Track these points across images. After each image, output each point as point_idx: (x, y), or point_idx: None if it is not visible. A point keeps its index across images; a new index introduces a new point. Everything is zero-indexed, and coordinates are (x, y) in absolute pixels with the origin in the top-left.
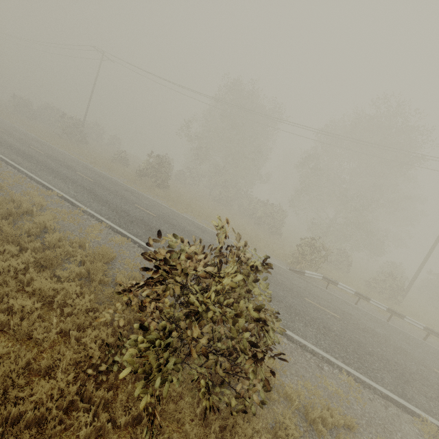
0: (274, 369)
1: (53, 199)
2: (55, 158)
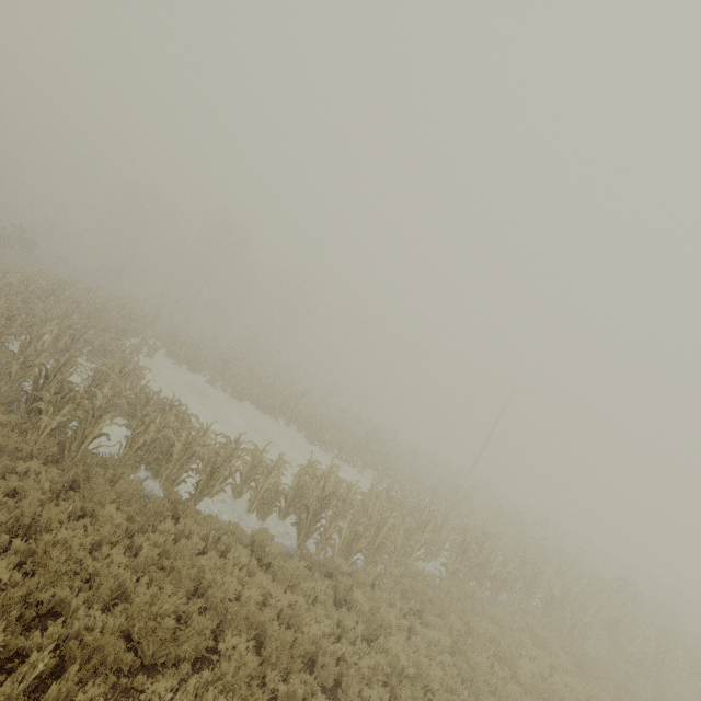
0: None
1: None
2: None
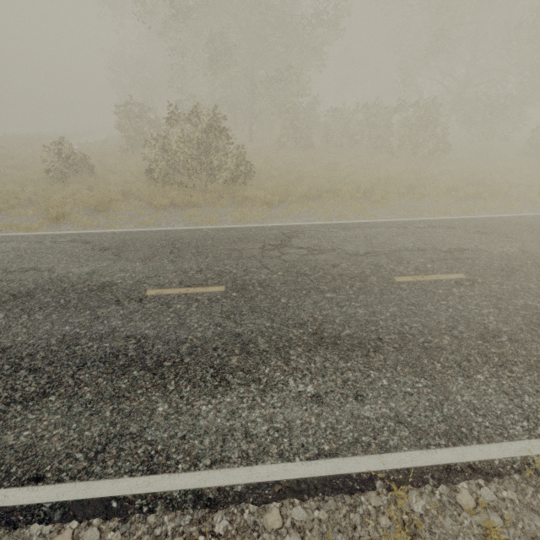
0: None
1: (457, 537)
2: (7, 287)
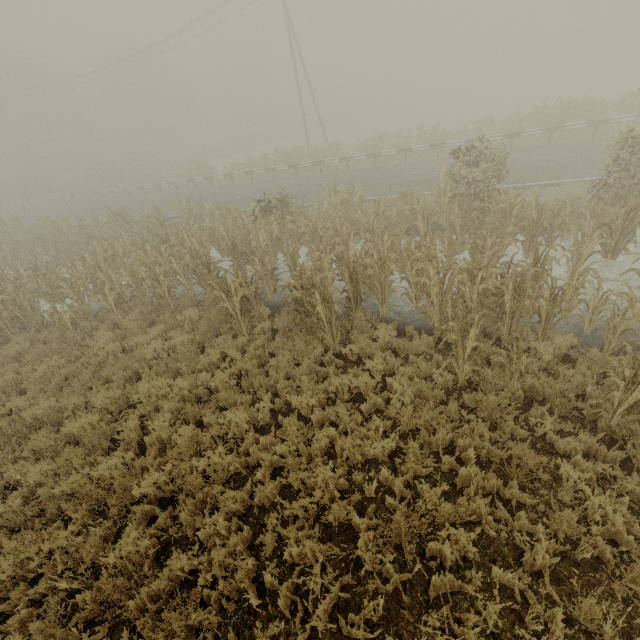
0: None
1: None
2: None
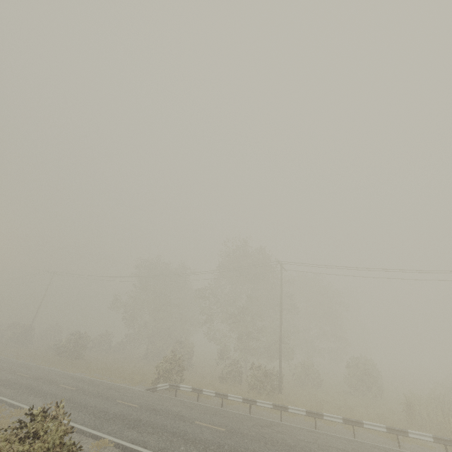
0: (1, 431)
1: None
2: None
